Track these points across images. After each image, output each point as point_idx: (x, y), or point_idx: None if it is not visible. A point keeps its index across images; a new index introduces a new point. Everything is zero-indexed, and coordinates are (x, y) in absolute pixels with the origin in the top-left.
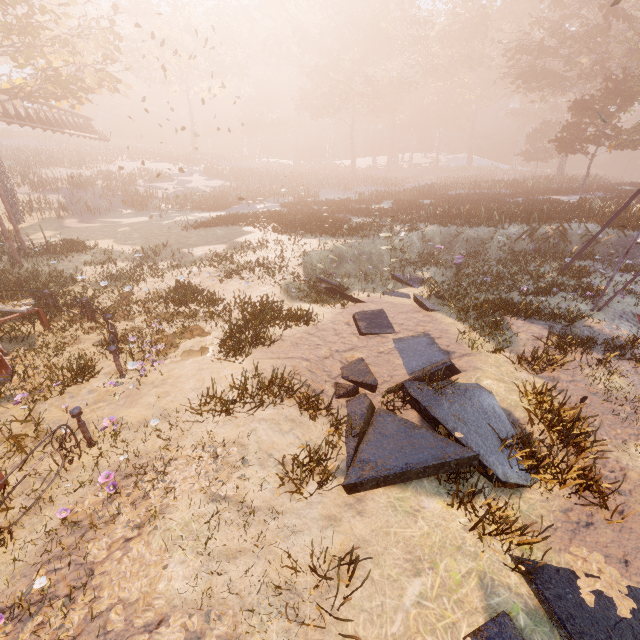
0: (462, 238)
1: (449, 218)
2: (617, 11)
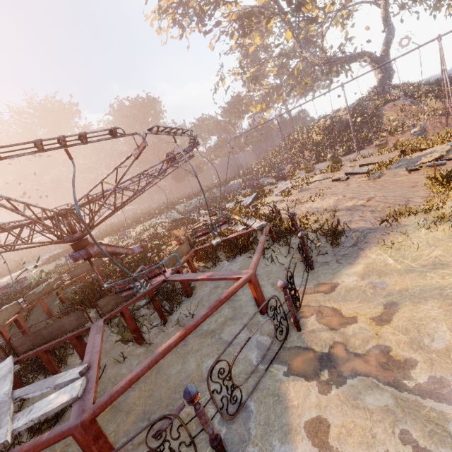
0: (189, 204)
1: (176, 203)
2: (161, 138)
